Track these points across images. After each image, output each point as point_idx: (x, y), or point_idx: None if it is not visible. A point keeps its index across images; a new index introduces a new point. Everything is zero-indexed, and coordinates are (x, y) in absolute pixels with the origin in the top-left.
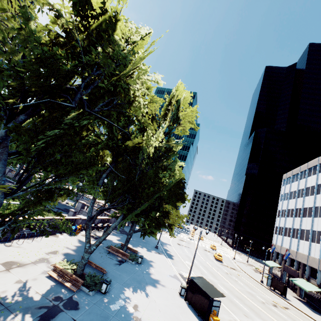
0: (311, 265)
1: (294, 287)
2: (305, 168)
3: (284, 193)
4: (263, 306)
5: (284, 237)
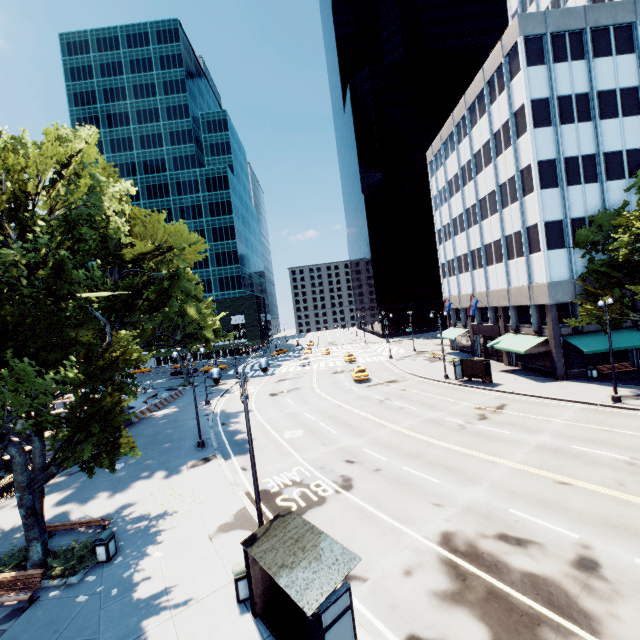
0: (516, 303)
1: (497, 354)
2: (462, 111)
3: (439, 192)
4: (464, 439)
5: (459, 277)
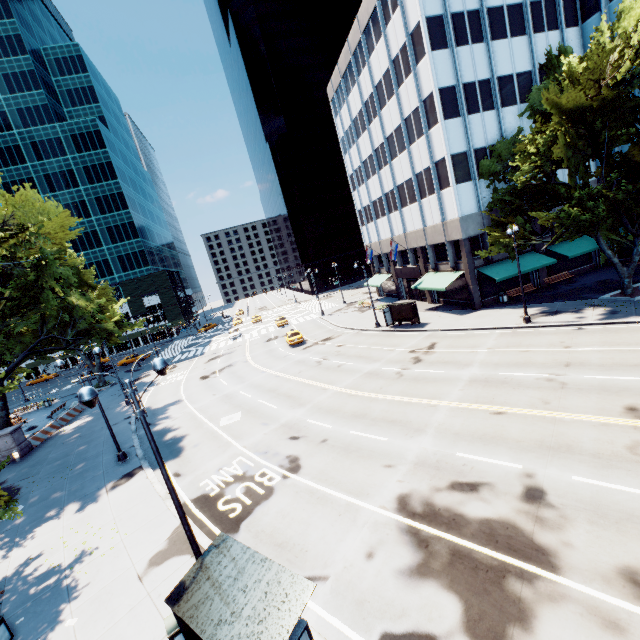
0: (433, 242)
1: (421, 294)
2: (357, 36)
3: (345, 133)
4: (403, 387)
5: (377, 222)
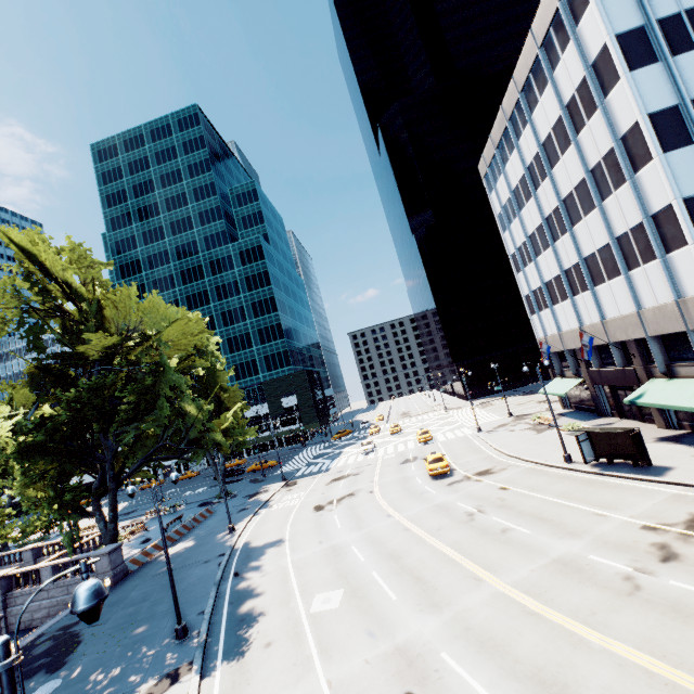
0: (659, 331)
1: (641, 410)
2: (513, 98)
3: (503, 207)
4: (649, 624)
5: (554, 308)
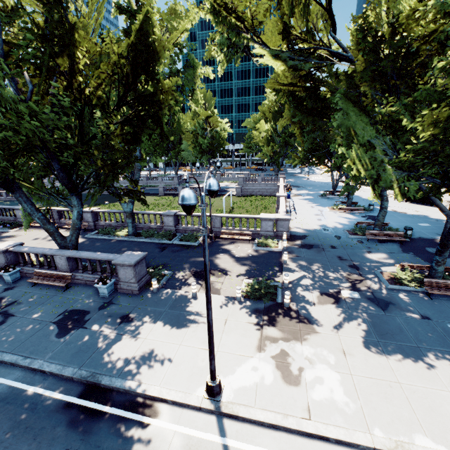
0: None
1: None
2: None
3: None
4: None
5: None
